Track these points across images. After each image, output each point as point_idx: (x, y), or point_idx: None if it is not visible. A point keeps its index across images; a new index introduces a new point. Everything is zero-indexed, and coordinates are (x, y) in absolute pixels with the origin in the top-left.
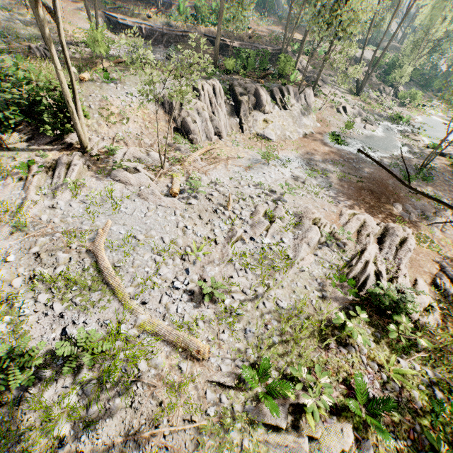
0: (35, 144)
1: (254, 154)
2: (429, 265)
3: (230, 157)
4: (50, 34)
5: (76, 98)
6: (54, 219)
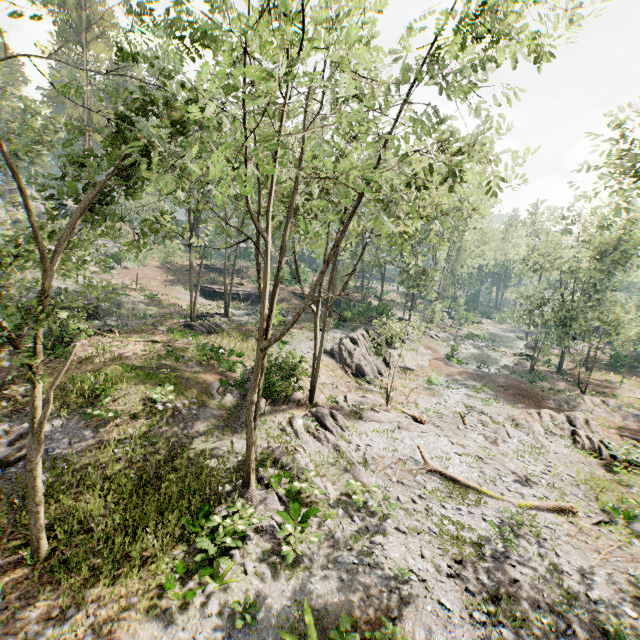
0: (274, 406)
1: (418, 383)
2: (611, 435)
3: (411, 388)
4: (171, 309)
5: (316, 360)
6: (376, 456)
